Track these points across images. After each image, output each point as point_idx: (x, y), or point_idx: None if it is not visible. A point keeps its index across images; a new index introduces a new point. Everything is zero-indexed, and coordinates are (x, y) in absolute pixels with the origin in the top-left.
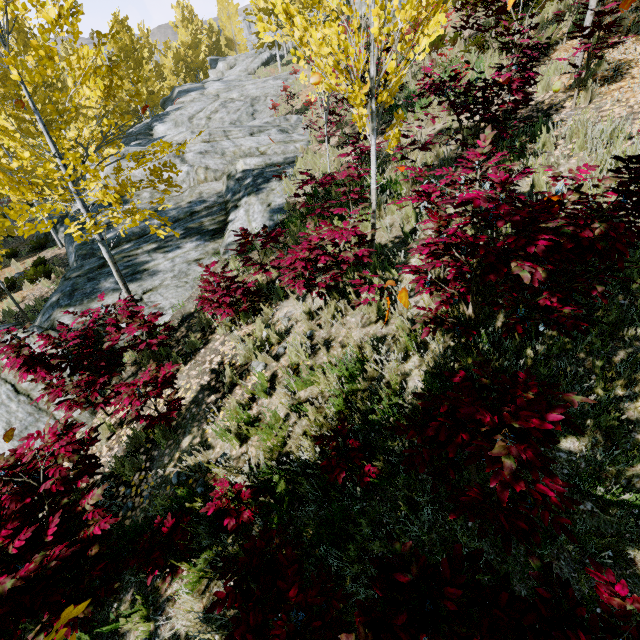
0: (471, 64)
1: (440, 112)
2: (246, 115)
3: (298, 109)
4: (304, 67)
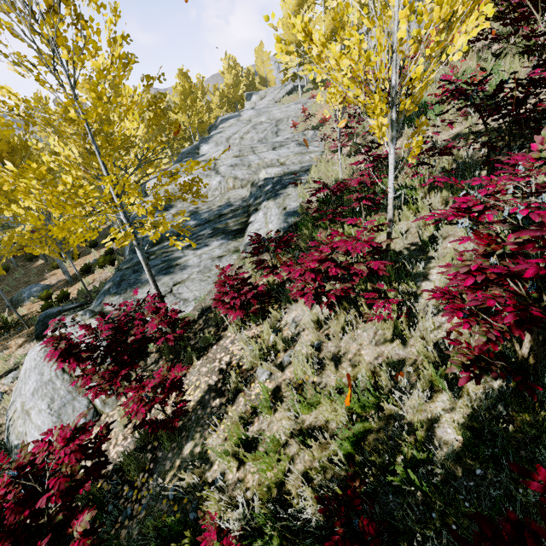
0: (488, 71)
1: (455, 118)
2: (271, 133)
3: (314, 126)
4: (321, 89)
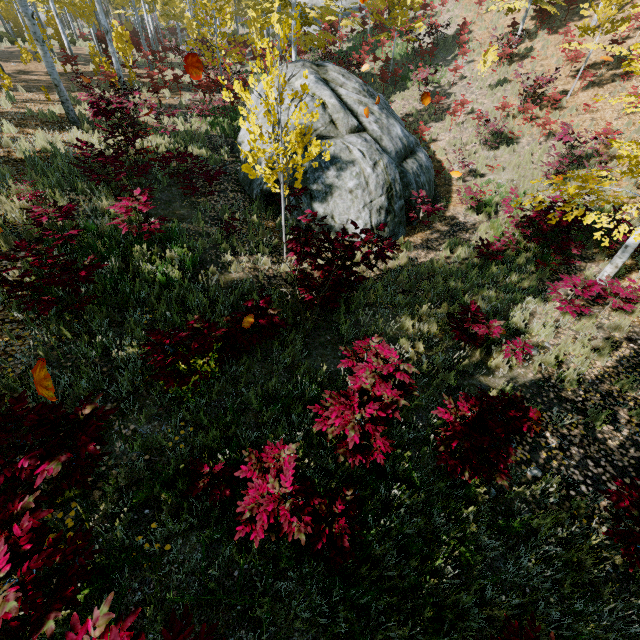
0: None
1: None
2: None
3: None
4: None
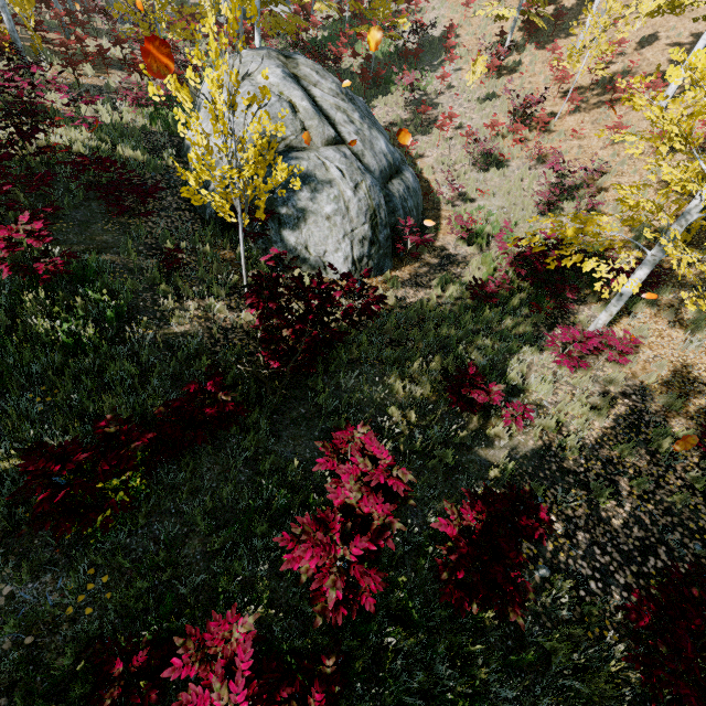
0: None
1: None
2: None
3: None
4: None
